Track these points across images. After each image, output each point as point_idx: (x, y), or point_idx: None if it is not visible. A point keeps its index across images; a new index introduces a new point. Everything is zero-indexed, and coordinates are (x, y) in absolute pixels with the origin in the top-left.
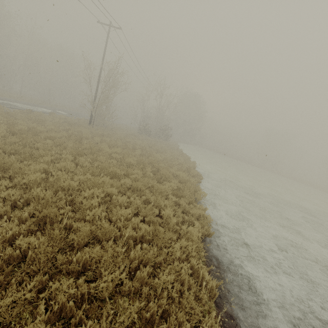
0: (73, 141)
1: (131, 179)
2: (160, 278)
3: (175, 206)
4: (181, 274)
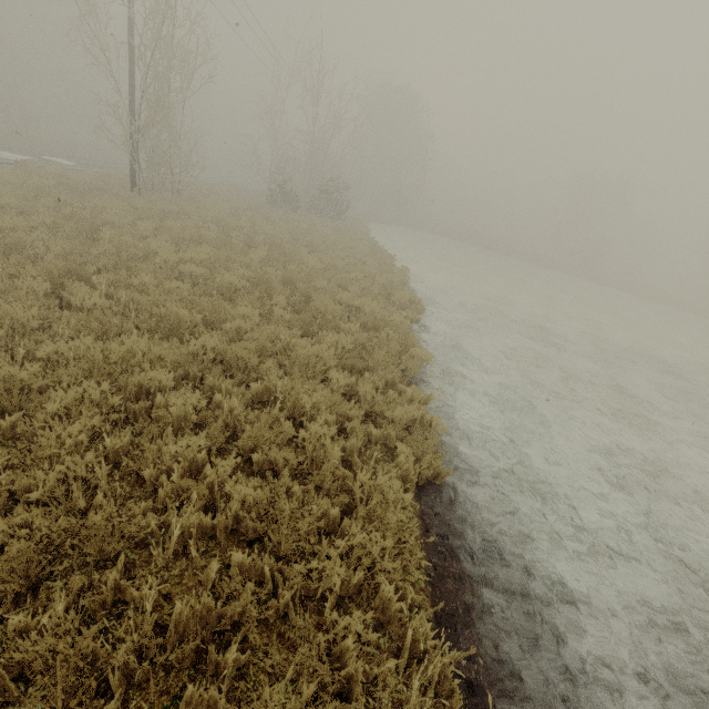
0: (68, 236)
1: (227, 332)
2: (263, 704)
3: (345, 400)
4: (346, 650)
